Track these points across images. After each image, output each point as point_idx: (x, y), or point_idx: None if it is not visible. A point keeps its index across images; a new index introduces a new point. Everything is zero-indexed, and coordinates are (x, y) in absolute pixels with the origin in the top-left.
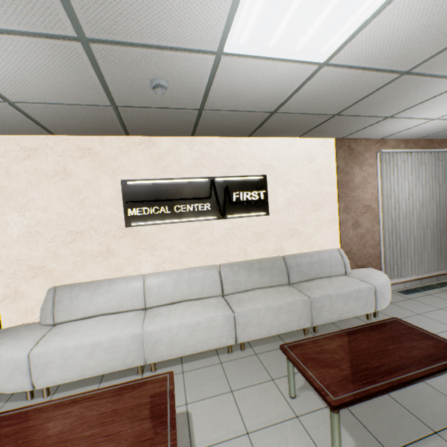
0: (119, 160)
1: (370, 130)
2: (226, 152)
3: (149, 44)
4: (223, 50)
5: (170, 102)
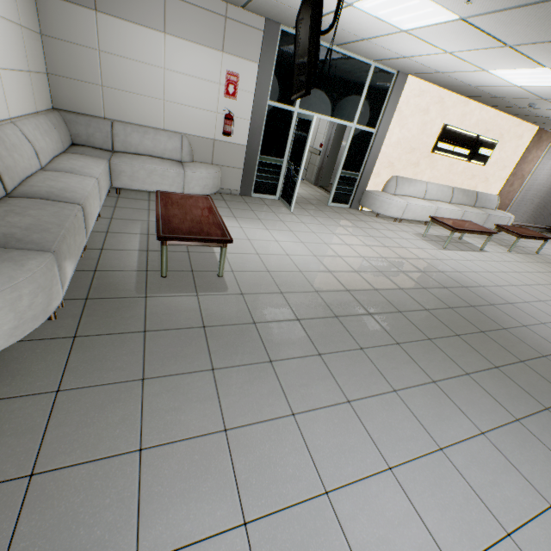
0: (449, 110)
1: None
2: (491, 120)
3: None
4: None
5: (519, 104)
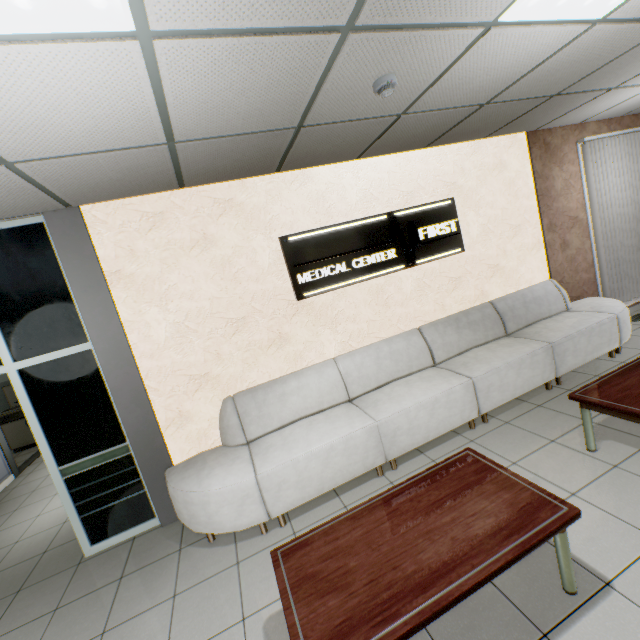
0: (270, 209)
1: (576, 113)
2: (399, 175)
3: (421, 23)
4: (500, 19)
5: (373, 109)
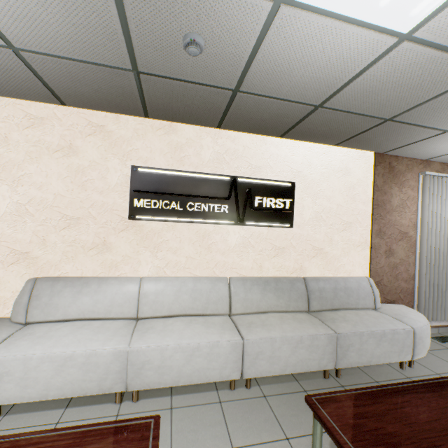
0: (133, 143)
1: (418, 147)
2: (253, 151)
3: None
4: None
5: (201, 74)
